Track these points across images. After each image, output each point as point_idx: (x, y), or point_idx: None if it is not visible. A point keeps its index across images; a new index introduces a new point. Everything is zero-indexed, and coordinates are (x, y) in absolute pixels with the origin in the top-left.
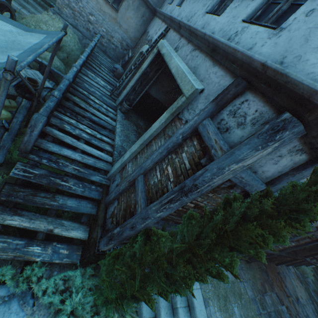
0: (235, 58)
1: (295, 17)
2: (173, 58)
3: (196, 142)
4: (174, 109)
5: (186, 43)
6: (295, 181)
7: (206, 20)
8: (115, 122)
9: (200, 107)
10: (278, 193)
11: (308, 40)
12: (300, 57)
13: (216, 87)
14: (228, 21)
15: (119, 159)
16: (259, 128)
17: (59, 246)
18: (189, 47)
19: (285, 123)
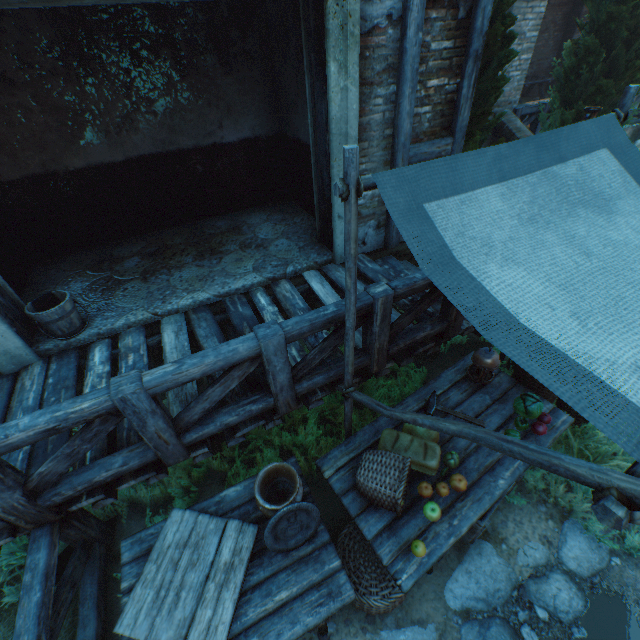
0: None
1: None
2: None
3: (434, 14)
4: (358, 30)
5: None
6: None
7: None
8: (163, 320)
9: None
10: None
11: None
12: None
13: None
14: None
15: (335, 231)
16: None
17: None
18: None
19: None
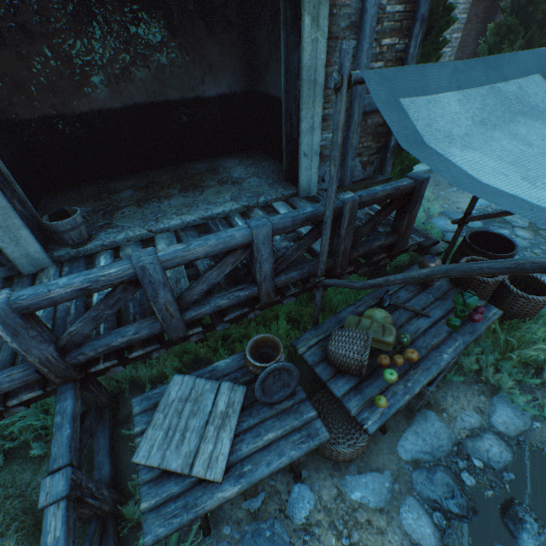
0: None
1: None
2: None
3: None
4: None
5: None
6: None
7: None
8: (156, 237)
9: None
10: None
11: None
12: None
13: None
14: None
15: (301, 167)
16: None
17: None
18: None
19: None
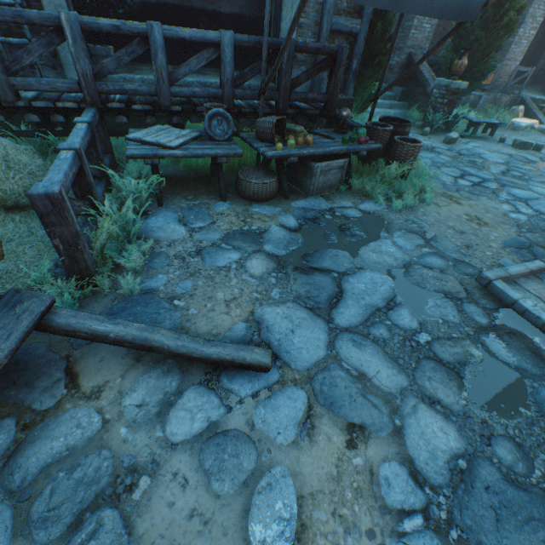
0: None
1: None
2: None
3: None
4: None
5: None
6: None
7: None
8: None
9: None
10: None
11: None
12: None
13: None
14: None
15: None
16: None
17: None
18: None
19: None
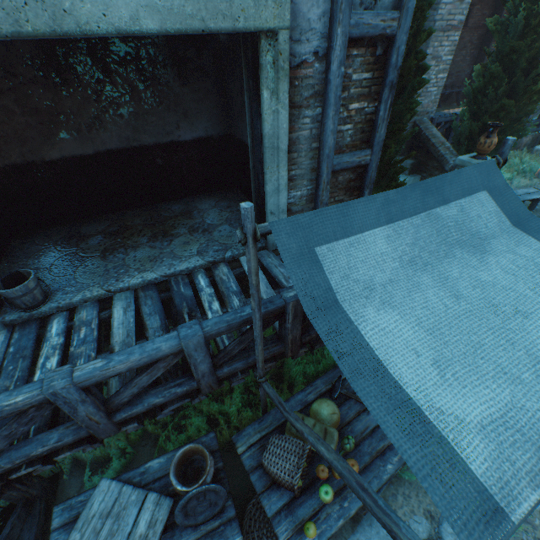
0: None
1: None
2: (69, 0)
3: (355, 52)
4: (288, 65)
5: None
6: None
7: None
8: (115, 296)
9: (317, 16)
10: None
11: None
12: None
13: None
14: None
15: None
16: None
17: None
18: None
19: None
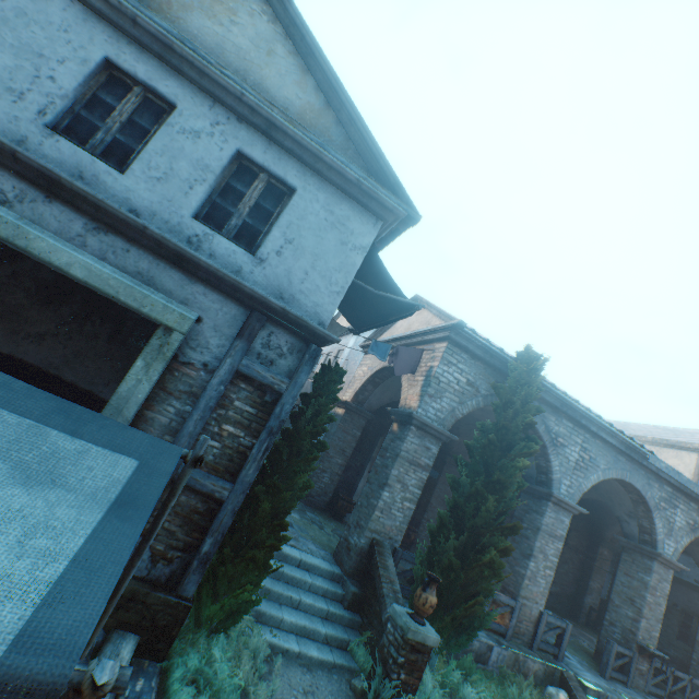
0: (239, 289)
1: (269, 252)
2: (35, 236)
3: (244, 384)
4: (171, 354)
5: (39, 194)
6: (317, 376)
7: (78, 159)
8: None
9: (217, 343)
10: (314, 388)
11: (291, 282)
12: (294, 297)
13: (223, 315)
14: (163, 204)
15: None
16: (298, 356)
17: (129, 691)
18: (69, 214)
19: (317, 352)
